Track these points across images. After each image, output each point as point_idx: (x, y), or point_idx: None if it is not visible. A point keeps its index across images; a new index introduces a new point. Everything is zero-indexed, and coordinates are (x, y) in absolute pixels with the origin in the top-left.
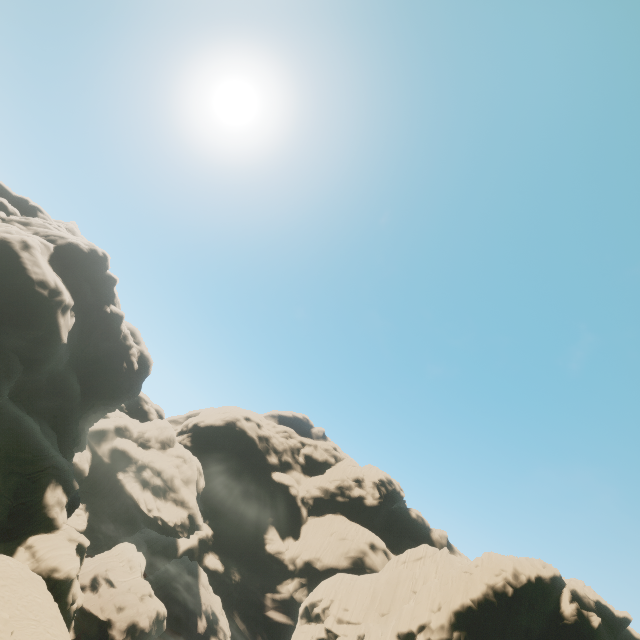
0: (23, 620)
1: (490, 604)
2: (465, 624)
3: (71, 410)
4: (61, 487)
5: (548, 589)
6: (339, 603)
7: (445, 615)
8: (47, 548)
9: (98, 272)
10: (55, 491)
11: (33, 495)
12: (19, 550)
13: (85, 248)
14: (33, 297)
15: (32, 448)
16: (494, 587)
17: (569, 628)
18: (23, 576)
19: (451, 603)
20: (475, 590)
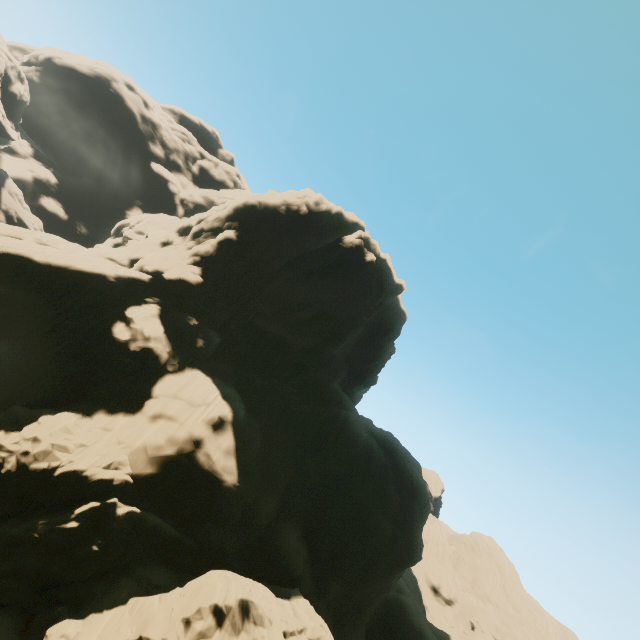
0: None
1: (277, 215)
2: (241, 218)
3: None
4: None
5: (344, 227)
6: (146, 223)
7: (226, 210)
8: None
9: None
10: None
11: None
12: None
13: None
14: None
15: None
16: (290, 204)
17: (342, 251)
18: None
19: (236, 201)
20: (267, 198)
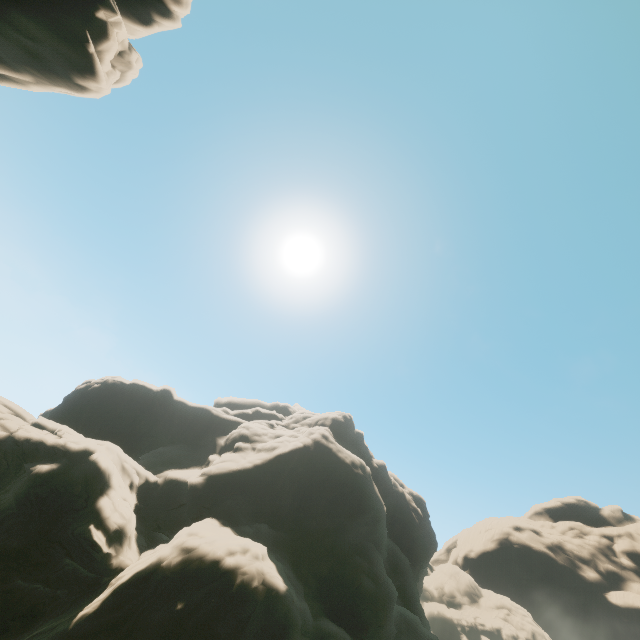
0: None
1: None
2: None
3: (409, 585)
4: None
5: None
6: None
7: None
8: None
9: (351, 434)
10: None
11: None
12: None
13: (340, 418)
14: (357, 480)
15: None
16: None
17: None
18: None
19: None
20: None
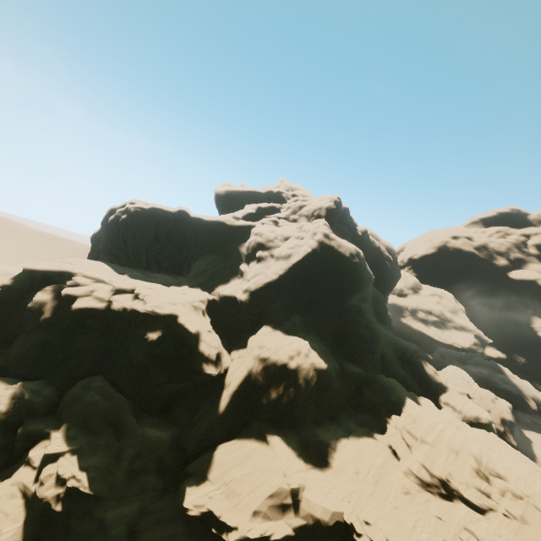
0: (535, 474)
1: None
2: None
3: (382, 307)
4: (427, 362)
5: None
6: None
7: None
8: (458, 404)
9: (339, 212)
10: (427, 366)
11: (419, 372)
12: (442, 406)
13: (332, 205)
14: (355, 267)
15: (397, 346)
16: None
17: None
18: (493, 439)
19: None
20: None
